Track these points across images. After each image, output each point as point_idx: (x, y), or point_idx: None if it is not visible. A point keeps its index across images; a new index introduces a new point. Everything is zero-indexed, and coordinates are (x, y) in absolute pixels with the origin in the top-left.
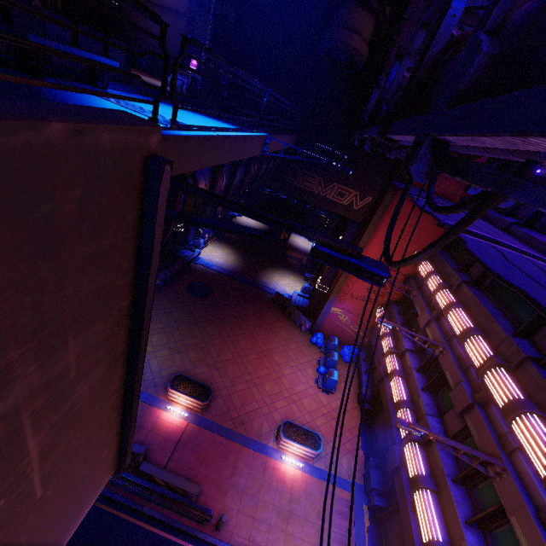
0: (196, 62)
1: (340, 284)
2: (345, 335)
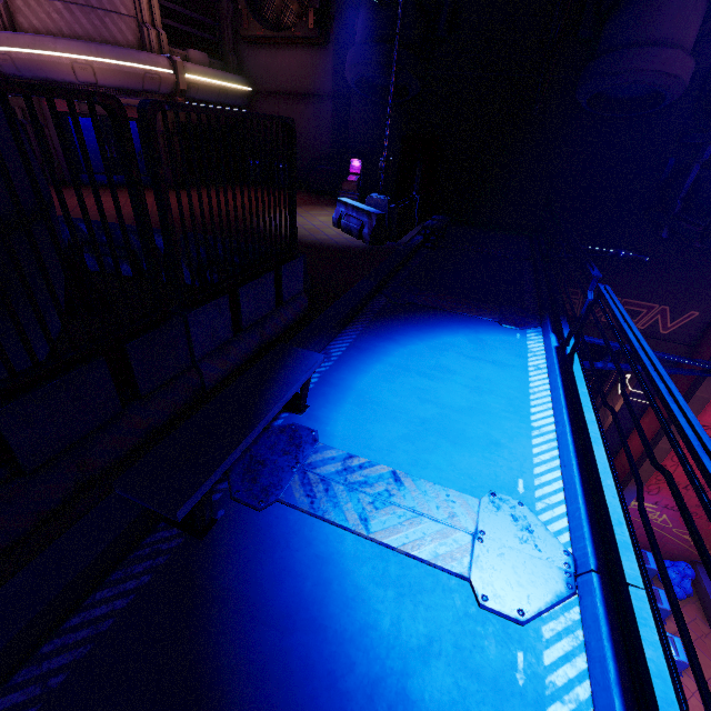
0: (358, 163)
1: (649, 467)
2: (661, 543)
